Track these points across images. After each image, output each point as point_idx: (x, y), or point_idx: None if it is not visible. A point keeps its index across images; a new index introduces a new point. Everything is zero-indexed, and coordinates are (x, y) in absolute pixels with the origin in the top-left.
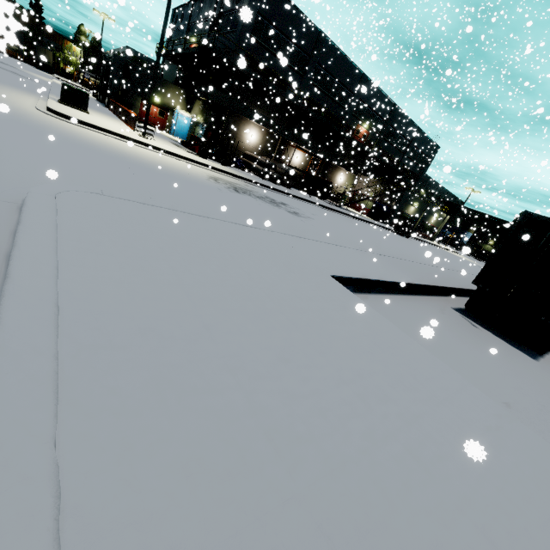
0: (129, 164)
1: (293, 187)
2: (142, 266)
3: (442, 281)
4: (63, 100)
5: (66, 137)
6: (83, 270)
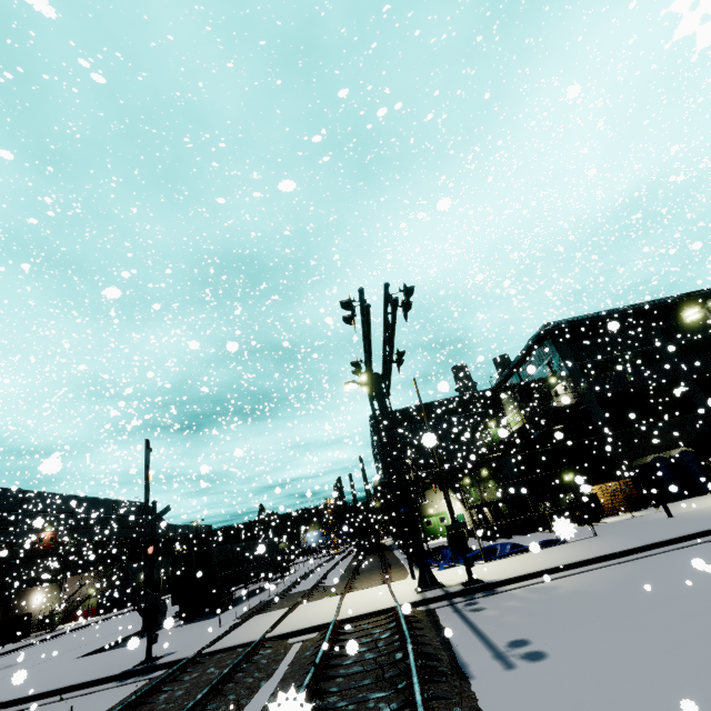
0: None
1: None
2: None
3: None
4: None
5: None
6: None
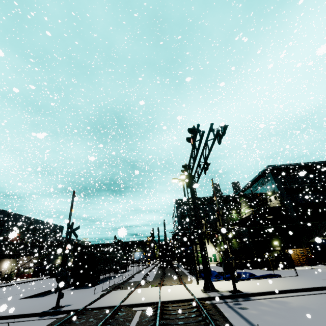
0: None
1: None
2: None
3: None
4: None
5: None
6: None
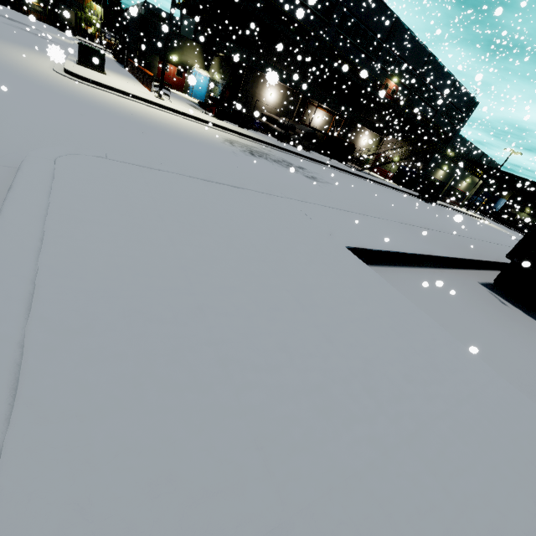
0: (142, 127)
1: (313, 150)
2: (137, 237)
3: (469, 253)
4: (80, 60)
5: (80, 99)
6: (71, 241)
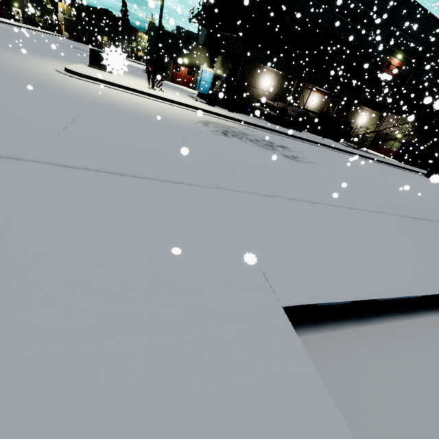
0: (91, 108)
1: (306, 131)
2: None
3: None
4: (91, 63)
5: (44, 86)
6: None
